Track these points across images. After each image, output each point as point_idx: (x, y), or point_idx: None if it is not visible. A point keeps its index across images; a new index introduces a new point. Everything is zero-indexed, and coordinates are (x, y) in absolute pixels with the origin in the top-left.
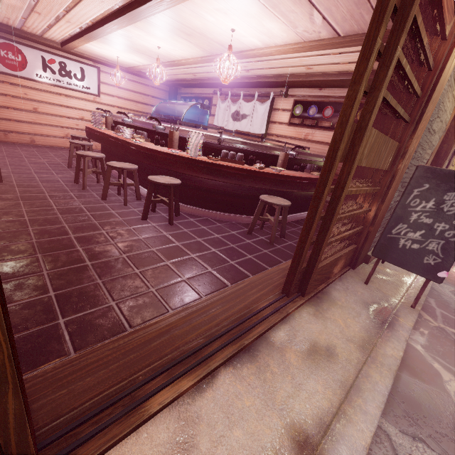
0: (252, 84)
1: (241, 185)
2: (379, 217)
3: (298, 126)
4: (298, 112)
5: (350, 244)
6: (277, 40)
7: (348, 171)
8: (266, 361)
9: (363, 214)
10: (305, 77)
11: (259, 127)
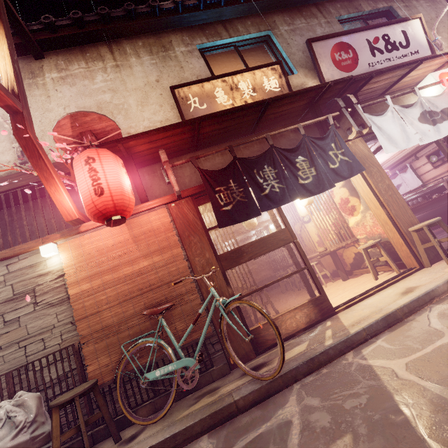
0: (390, 169)
1: (434, 210)
2: None
3: (442, 164)
4: (434, 159)
5: None
6: (396, 152)
7: None
8: None
9: None
10: (421, 146)
11: (415, 183)
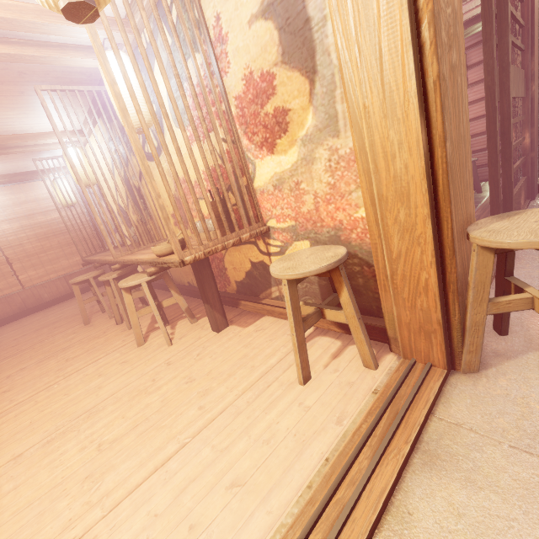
0: None
1: None
2: (535, 142)
3: None
4: None
5: (519, 178)
6: None
7: (508, 104)
8: (528, 257)
9: (518, 146)
10: None
11: None
